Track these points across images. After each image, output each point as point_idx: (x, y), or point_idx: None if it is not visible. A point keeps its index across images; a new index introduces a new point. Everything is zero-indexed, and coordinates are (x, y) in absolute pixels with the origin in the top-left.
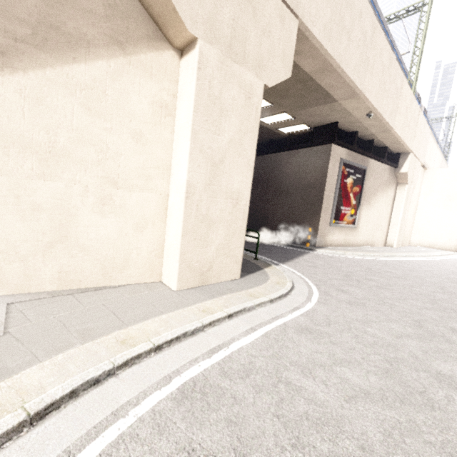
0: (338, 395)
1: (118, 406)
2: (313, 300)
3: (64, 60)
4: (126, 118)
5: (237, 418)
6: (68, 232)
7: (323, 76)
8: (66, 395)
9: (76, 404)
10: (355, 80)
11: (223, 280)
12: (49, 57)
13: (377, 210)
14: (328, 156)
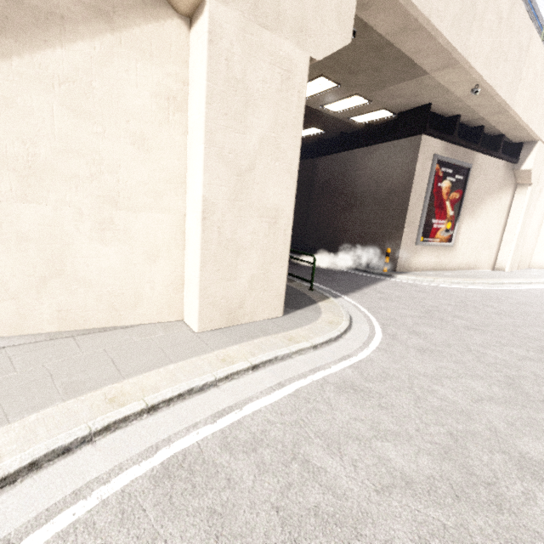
0: (368, 483)
1: (83, 484)
2: (371, 345)
3: (33, 45)
4: (122, 118)
5: (224, 508)
6: (64, 264)
7: (406, 38)
8: (23, 467)
9: (36, 478)
10: (453, 40)
11: (259, 319)
12: (14, 42)
13: (484, 222)
14: (417, 151)
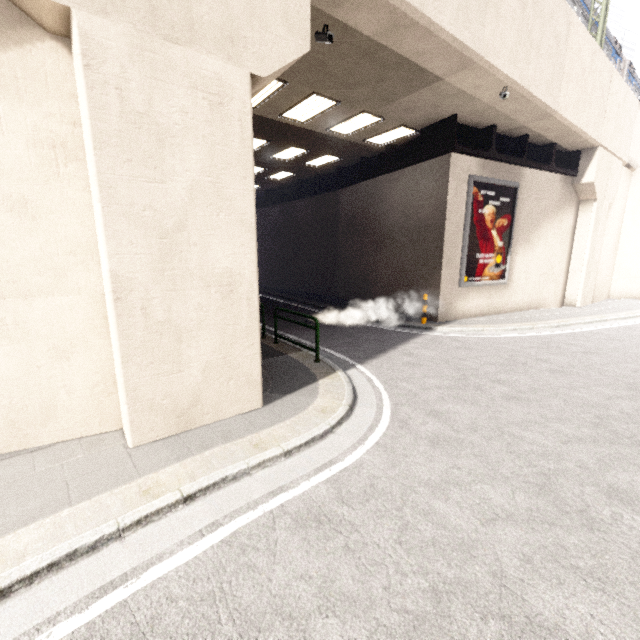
0: None
1: None
2: (369, 441)
3: None
4: None
5: None
6: None
7: (400, 38)
8: None
9: None
10: (461, 35)
11: (227, 416)
12: None
13: (544, 250)
14: (446, 174)
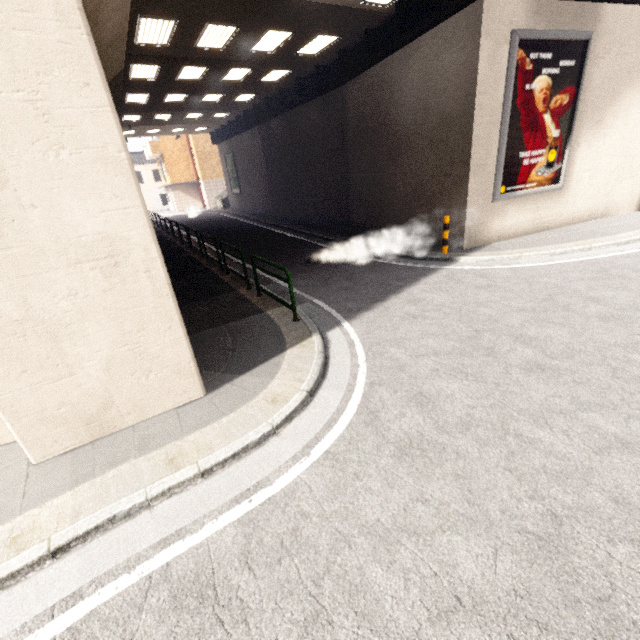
0: None
1: None
2: (317, 449)
3: None
4: None
5: None
6: None
7: None
8: None
9: None
10: None
11: (158, 412)
12: None
13: (621, 134)
14: (477, 33)
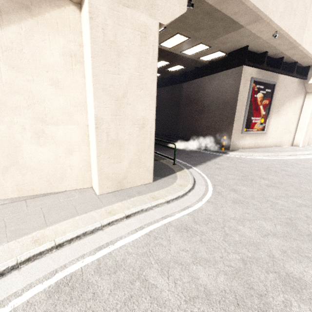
0: (182, 295)
1: (6, 296)
2: (204, 199)
3: None
4: (43, 70)
5: None
6: (17, 158)
7: (226, 5)
8: None
9: None
10: (257, 3)
11: (138, 185)
12: None
13: (285, 117)
14: (240, 76)
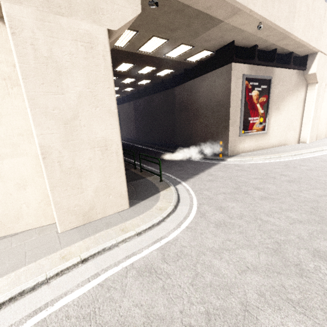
0: None
1: None
2: (183, 225)
3: None
4: None
5: None
6: None
7: None
8: None
9: None
10: None
11: (110, 214)
12: None
13: (287, 113)
14: (230, 75)
